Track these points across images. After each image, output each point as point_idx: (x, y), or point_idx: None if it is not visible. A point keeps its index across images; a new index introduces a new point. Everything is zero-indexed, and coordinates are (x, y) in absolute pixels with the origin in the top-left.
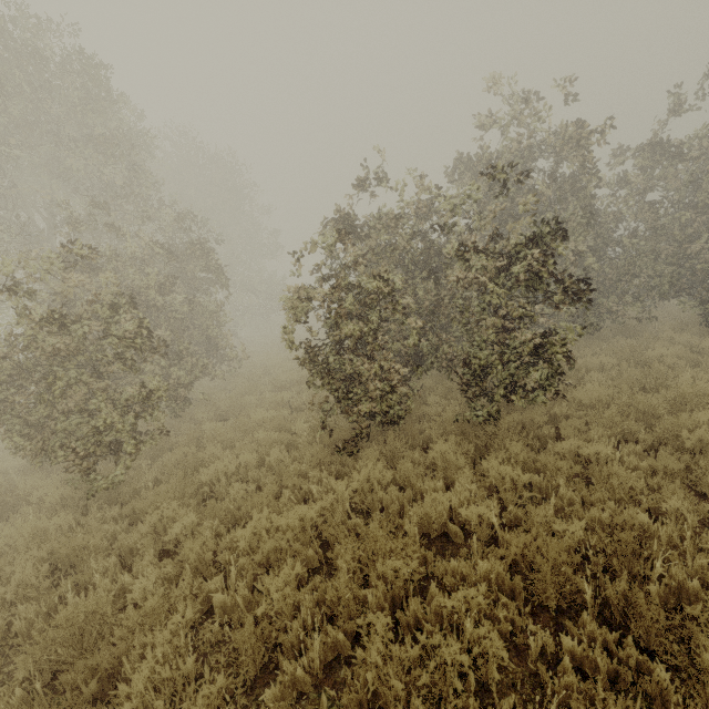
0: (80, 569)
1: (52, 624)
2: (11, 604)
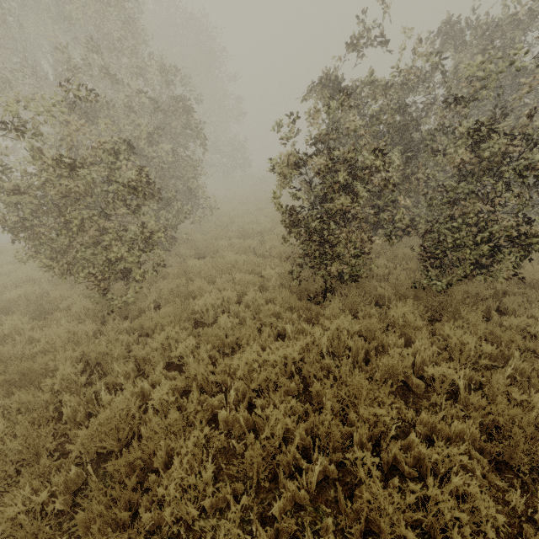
0: (106, 369)
1: (95, 422)
2: (57, 390)
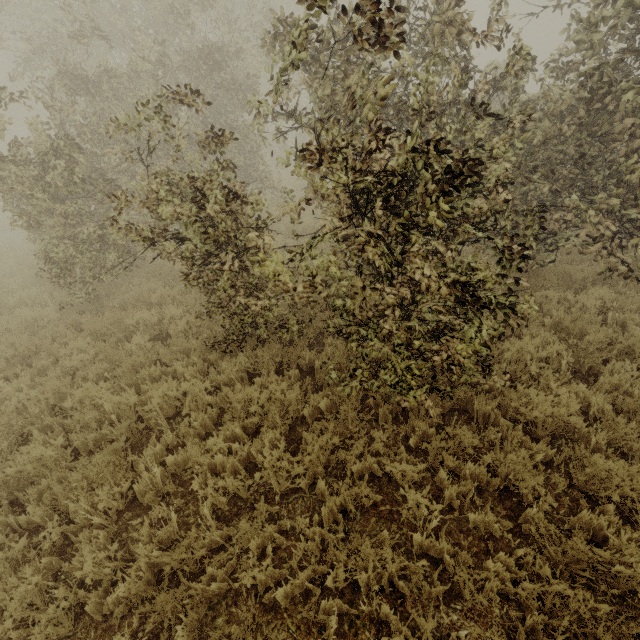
0: (35, 359)
1: None
2: None
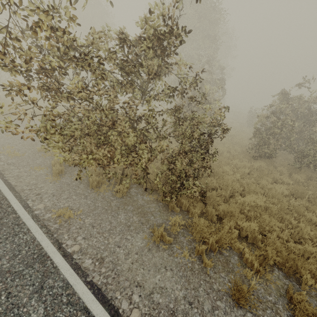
0: None
1: None
2: None
